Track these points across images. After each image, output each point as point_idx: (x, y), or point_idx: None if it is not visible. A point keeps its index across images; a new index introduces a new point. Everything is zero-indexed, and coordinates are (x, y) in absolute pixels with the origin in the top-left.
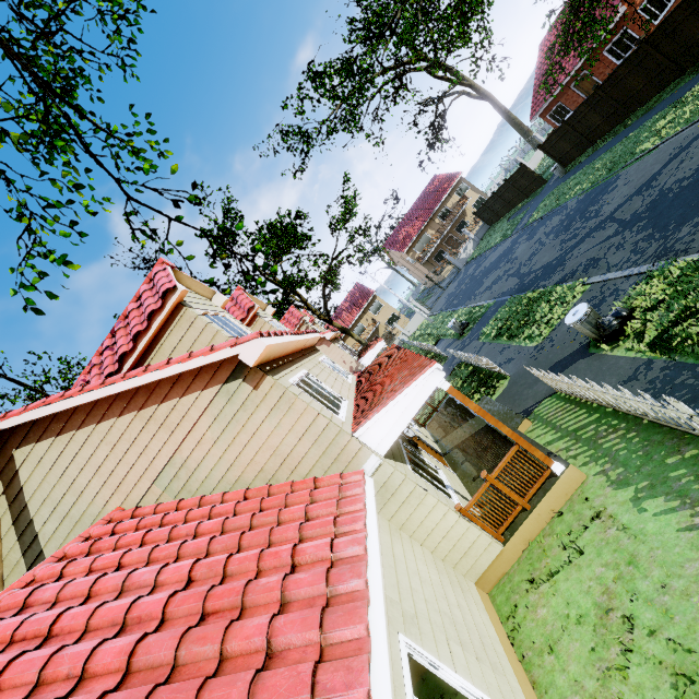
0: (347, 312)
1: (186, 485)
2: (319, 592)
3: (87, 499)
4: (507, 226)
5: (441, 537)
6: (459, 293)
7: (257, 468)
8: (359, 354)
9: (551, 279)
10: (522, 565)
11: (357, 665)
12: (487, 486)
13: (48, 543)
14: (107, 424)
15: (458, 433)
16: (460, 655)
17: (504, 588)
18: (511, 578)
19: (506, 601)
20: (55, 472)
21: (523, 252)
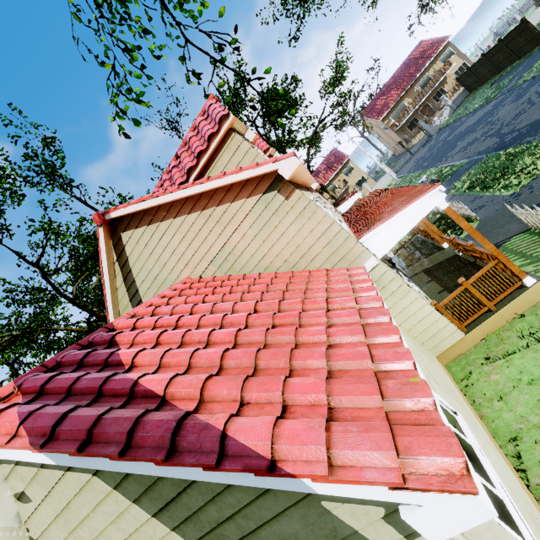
0: (323, 174)
1: (232, 267)
2: (354, 321)
3: (168, 270)
4: (490, 91)
5: (416, 322)
6: (429, 156)
7: (283, 259)
8: (336, 204)
9: (537, 134)
10: (479, 348)
11: (401, 350)
12: (462, 290)
13: (144, 295)
14: (180, 219)
15: (424, 262)
16: (435, 386)
17: (460, 362)
18: (467, 356)
19: (461, 370)
20: (147, 250)
21: (507, 113)
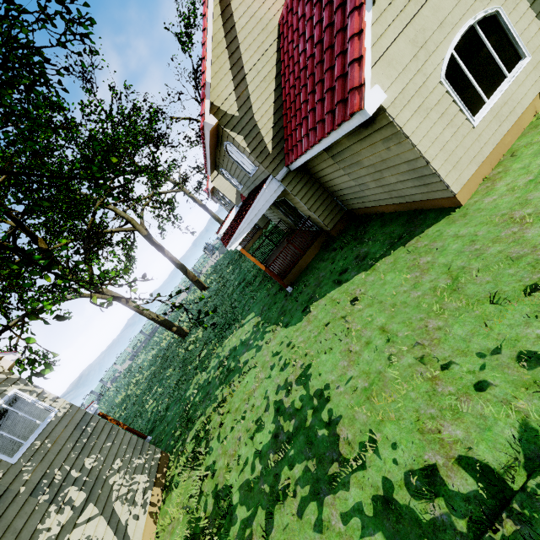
0: None
1: None
2: None
3: (266, 8)
4: None
5: None
6: None
7: None
8: None
9: None
10: None
11: None
12: None
13: (241, 32)
14: None
15: None
16: None
17: None
18: None
19: None
20: None
21: None
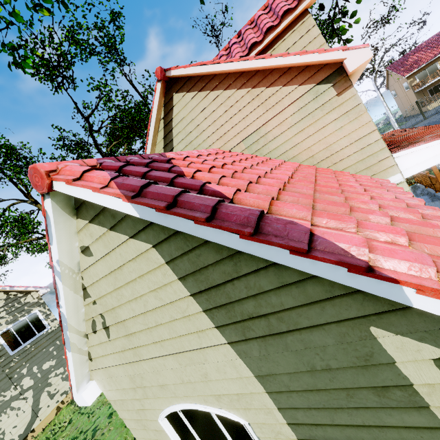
0: None
1: (260, 149)
2: (400, 206)
3: (203, 138)
4: None
5: None
6: None
7: (310, 154)
8: None
9: None
10: None
11: None
12: None
13: None
14: (229, 92)
15: None
16: None
17: None
18: None
19: None
20: (191, 115)
21: None
